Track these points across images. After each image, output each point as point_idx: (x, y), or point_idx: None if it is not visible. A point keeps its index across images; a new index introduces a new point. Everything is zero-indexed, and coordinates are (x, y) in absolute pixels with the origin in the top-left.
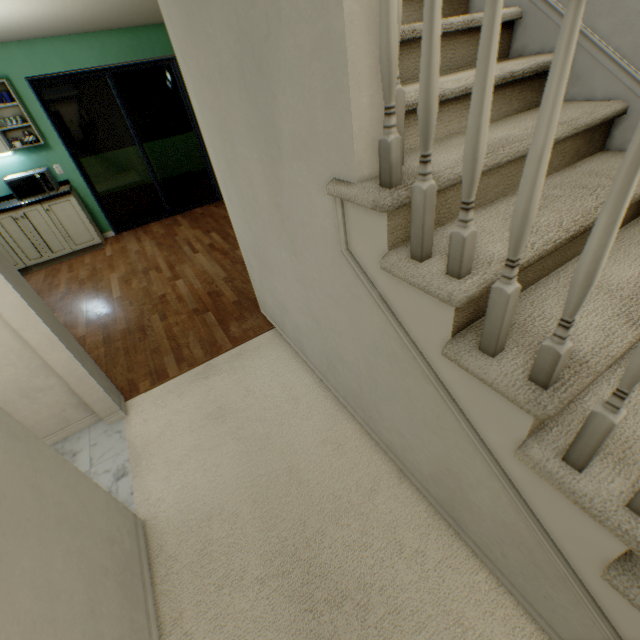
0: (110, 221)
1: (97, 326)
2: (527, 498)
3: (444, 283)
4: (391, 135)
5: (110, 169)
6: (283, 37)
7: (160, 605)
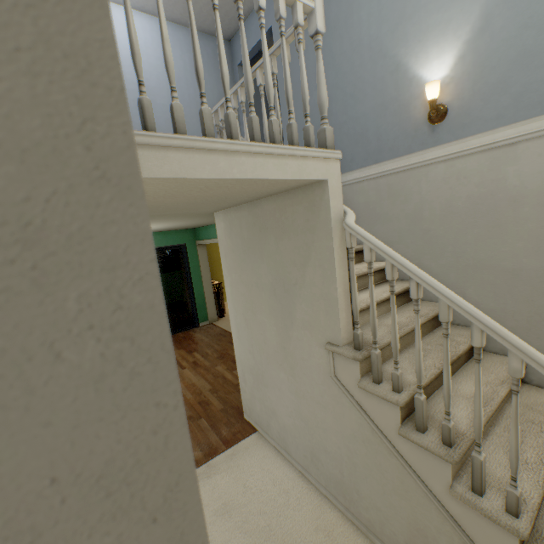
0: None
1: None
2: (466, 530)
3: (393, 395)
4: (358, 331)
5: None
6: (304, 287)
7: None
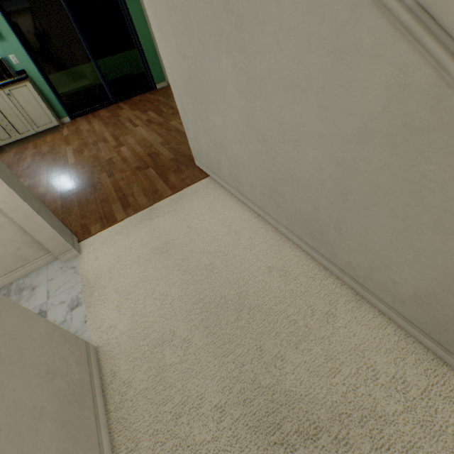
0: (64, 108)
1: (55, 185)
2: None
3: None
4: None
5: (67, 80)
6: None
7: (115, 434)
